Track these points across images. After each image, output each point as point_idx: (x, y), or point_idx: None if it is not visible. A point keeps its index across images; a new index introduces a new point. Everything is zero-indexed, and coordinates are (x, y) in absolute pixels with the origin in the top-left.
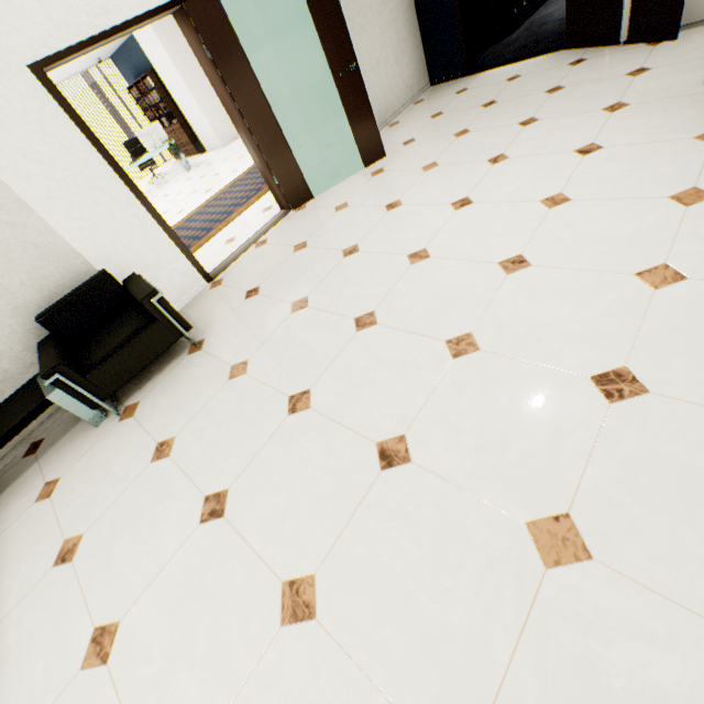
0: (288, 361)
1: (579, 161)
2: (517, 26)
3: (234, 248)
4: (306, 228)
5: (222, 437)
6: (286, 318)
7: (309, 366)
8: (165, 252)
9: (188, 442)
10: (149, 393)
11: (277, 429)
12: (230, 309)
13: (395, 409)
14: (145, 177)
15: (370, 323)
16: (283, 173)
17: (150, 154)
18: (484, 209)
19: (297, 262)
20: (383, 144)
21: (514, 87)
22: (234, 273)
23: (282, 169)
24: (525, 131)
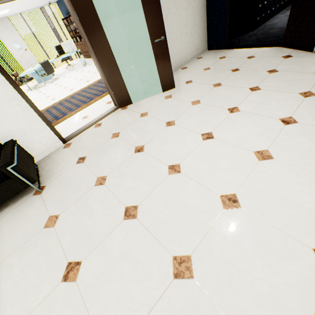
0: (79, 227)
1: (281, 127)
2: (257, 26)
3: (85, 123)
4: (122, 122)
5: (20, 281)
6: (90, 188)
7: (88, 239)
8: (37, 126)
9: (1, 275)
10: (2, 217)
11: (50, 292)
12: (66, 168)
13: (124, 314)
14: (66, 64)
15: (132, 216)
16: (116, 88)
17: (66, 55)
18: (219, 145)
19: (110, 146)
20: (175, 79)
21: (250, 63)
22: (78, 141)
23: (116, 86)
24: (252, 94)
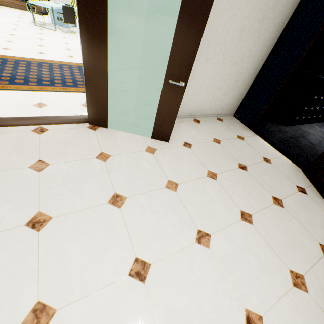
0: None
1: None
2: (292, 124)
3: (30, 114)
4: (69, 150)
5: None
6: None
7: None
8: None
9: None
10: None
11: None
12: None
13: None
14: None
15: None
16: (94, 100)
17: None
18: (139, 309)
19: (12, 181)
20: (178, 129)
21: (262, 168)
22: None
23: (94, 98)
24: (238, 225)
